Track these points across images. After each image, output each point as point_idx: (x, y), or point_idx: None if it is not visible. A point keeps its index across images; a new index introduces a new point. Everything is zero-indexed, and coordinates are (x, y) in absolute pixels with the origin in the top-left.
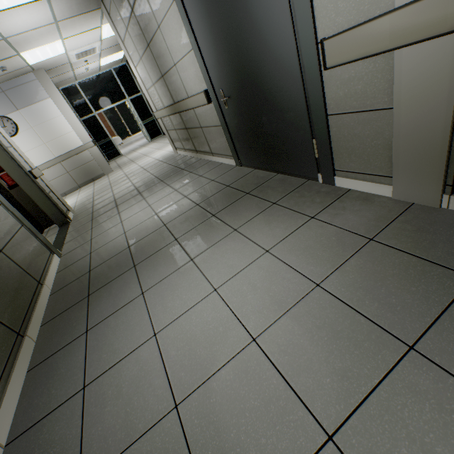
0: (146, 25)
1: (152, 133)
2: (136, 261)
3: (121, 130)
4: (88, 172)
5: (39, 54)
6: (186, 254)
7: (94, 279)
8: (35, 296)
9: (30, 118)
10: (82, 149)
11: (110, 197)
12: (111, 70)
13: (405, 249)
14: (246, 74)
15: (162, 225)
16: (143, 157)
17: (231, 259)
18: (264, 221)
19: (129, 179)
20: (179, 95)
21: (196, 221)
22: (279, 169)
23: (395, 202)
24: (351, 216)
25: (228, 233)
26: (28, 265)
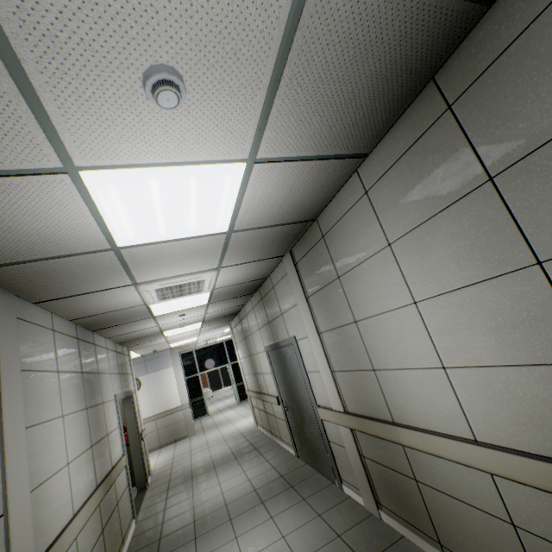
0: (251, 348)
1: (243, 394)
2: (197, 533)
3: (215, 380)
4: (174, 431)
5: (180, 342)
6: (234, 532)
7: (163, 545)
8: (120, 551)
9: (152, 380)
10: (178, 409)
11: (188, 466)
12: (223, 342)
13: (350, 543)
14: (295, 400)
15: (224, 504)
16: (227, 423)
17: (261, 539)
18: (292, 513)
19: (209, 448)
20: (263, 389)
21: (249, 505)
22: (318, 467)
23: (365, 511)
24: (339, 517)
25: (266, 518)
26: (123, 521)
